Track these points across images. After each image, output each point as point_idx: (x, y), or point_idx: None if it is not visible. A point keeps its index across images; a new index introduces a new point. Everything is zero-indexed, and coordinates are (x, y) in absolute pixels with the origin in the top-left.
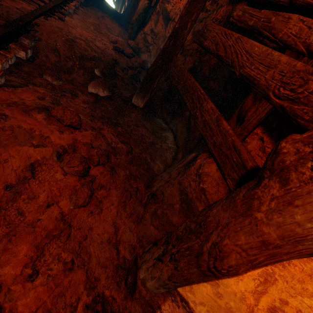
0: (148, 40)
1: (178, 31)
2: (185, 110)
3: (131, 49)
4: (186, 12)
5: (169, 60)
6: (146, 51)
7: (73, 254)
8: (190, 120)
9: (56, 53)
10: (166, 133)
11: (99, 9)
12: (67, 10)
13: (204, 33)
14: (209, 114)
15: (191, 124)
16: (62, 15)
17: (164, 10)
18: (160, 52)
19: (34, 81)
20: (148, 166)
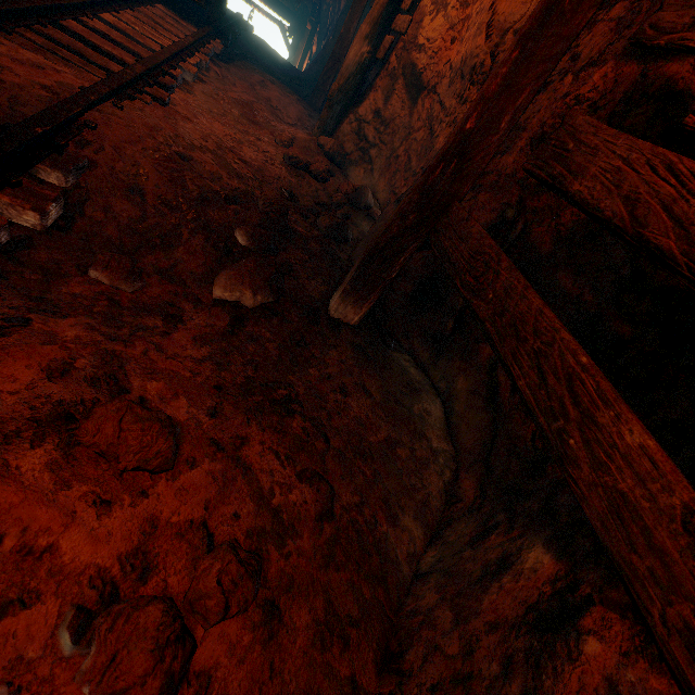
0: (368, 136)
1: (473, 137)
2: (476, 338)
3: (325, 156)
4: (500, 87)
5: (439, 212)
6: (363, 159)
7: None
8: (496, 376)
9: (136, 195)
10: (423, 403)
11: (255, 64)
12: (179, 76)
13: (565, 152)
14: (637, 475)
15: (501, 390)
16: (165, 90)
17: (409, 65)
18: (414, 193)
19: (58, 297)
20: (382, 552)
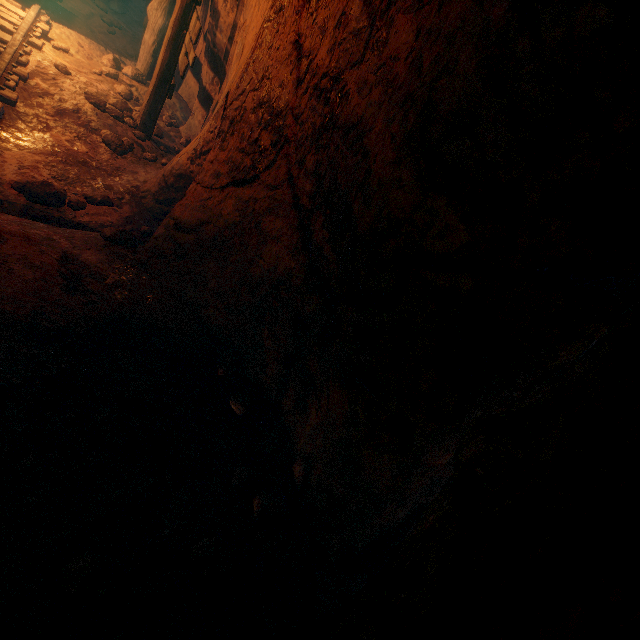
0: None
1: None
2: None
3: None
4: None
5: None
6: None
7: (110, 41)
8: None
9: None
10: None
11: None
12: None
13: None
14: None
15: None
16: None
17: None
18: None
19: None
20: None
